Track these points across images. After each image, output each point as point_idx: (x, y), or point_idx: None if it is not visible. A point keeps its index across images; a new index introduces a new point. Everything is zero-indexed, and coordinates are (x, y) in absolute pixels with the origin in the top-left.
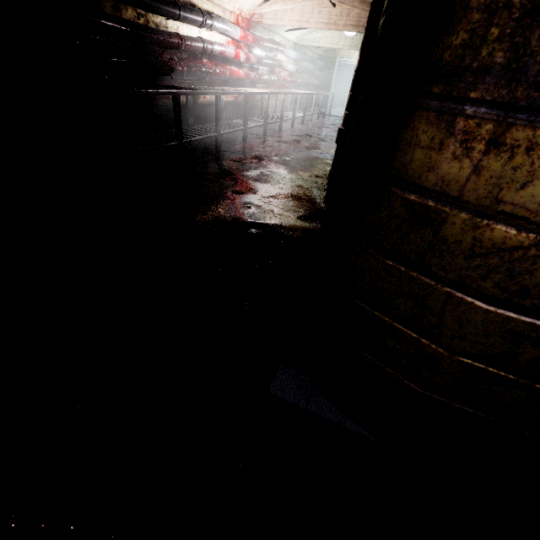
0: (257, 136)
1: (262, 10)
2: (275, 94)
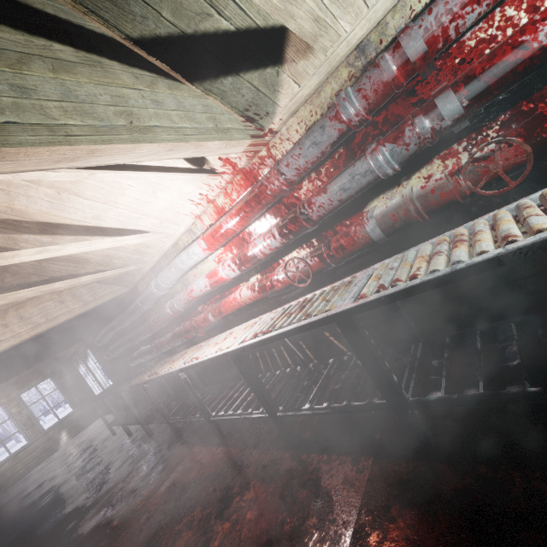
0: (278, 430)
1: (185, 179)
2: (262, 342)
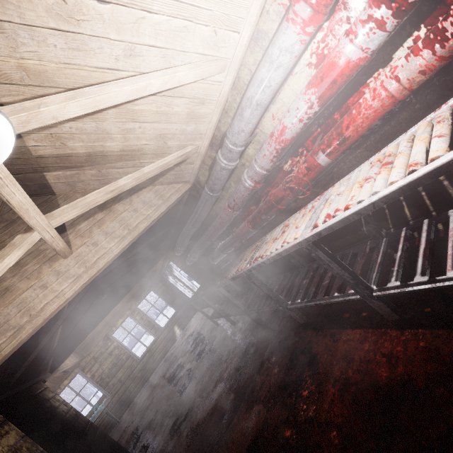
0: None
1: None
2: None
